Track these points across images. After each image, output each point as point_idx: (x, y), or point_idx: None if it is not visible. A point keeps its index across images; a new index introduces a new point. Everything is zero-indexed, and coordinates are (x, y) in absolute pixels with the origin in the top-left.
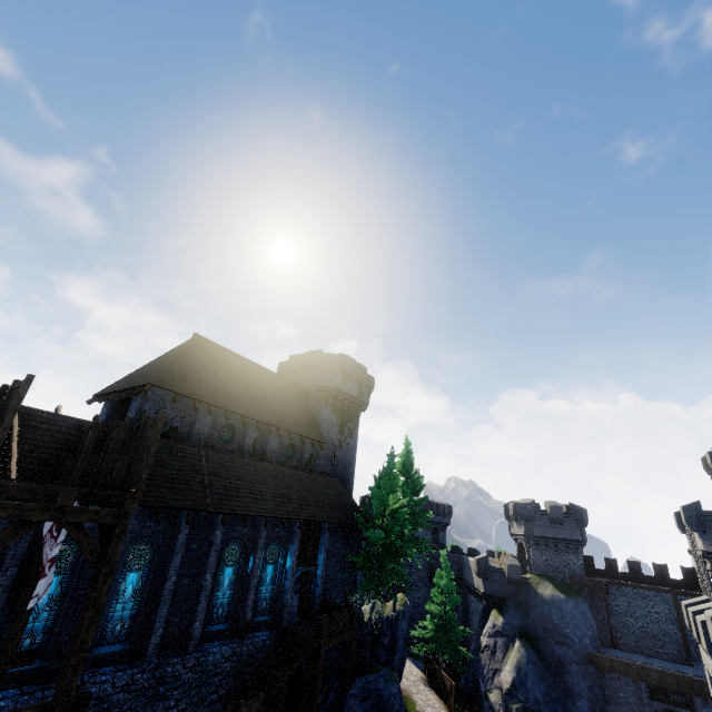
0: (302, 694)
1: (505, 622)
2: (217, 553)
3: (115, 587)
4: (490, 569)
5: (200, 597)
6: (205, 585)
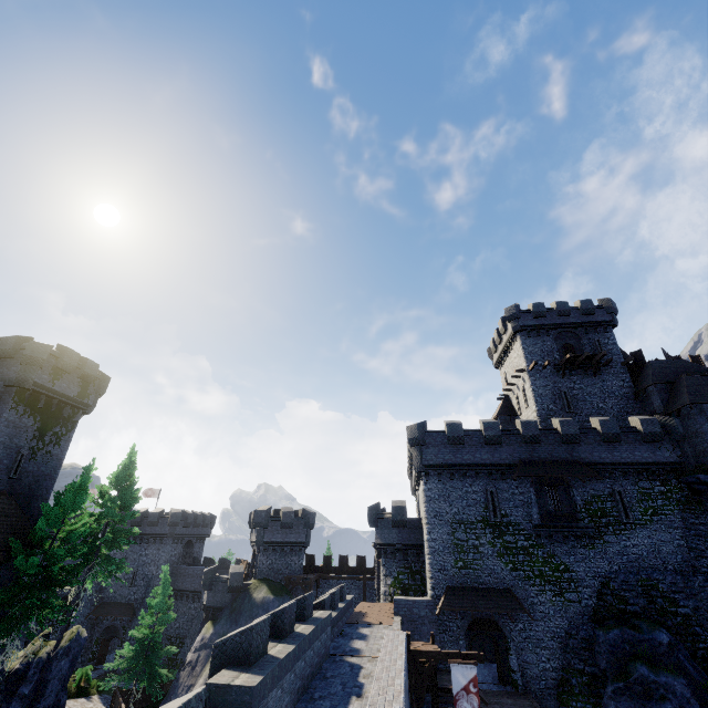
0: None
1: (214, 633)
2: None
3: None
4: (216, 579)
5: None
6: None
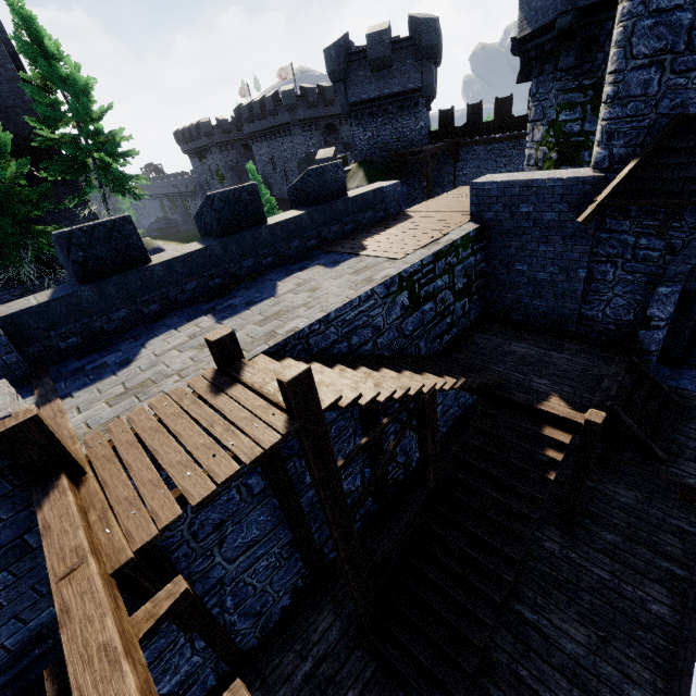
0: None
1: None
2: None
3: None
4: None
5: None
6: None
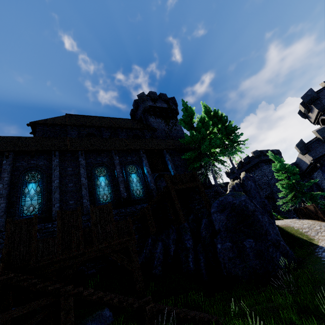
0: (183, 226)
1: None
2: (84, 168)
3: (21, 191)
4: (307, 144)
5: (82, 189)
6: (82, 183)
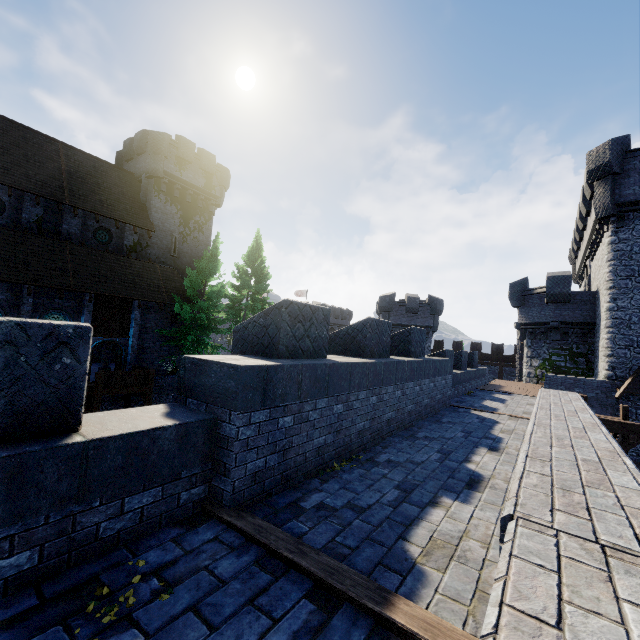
0: None
1: None
2: None
3: None
4: None
5: None
6: None
